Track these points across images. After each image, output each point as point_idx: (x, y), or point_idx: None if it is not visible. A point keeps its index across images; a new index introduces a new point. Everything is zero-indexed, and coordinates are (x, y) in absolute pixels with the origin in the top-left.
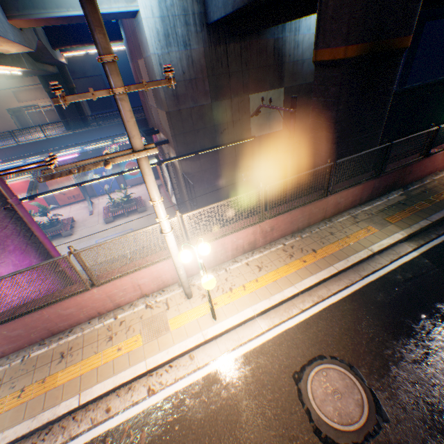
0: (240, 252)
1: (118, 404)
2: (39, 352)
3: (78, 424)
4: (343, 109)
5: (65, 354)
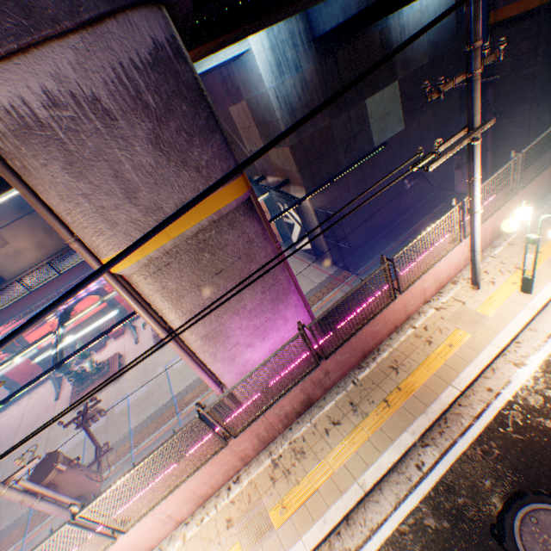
0: (494, 236)
1: (493, 383)
2: (364, 373)
3: (470, 408)
4: (540, 61)
5: (395, 367)
